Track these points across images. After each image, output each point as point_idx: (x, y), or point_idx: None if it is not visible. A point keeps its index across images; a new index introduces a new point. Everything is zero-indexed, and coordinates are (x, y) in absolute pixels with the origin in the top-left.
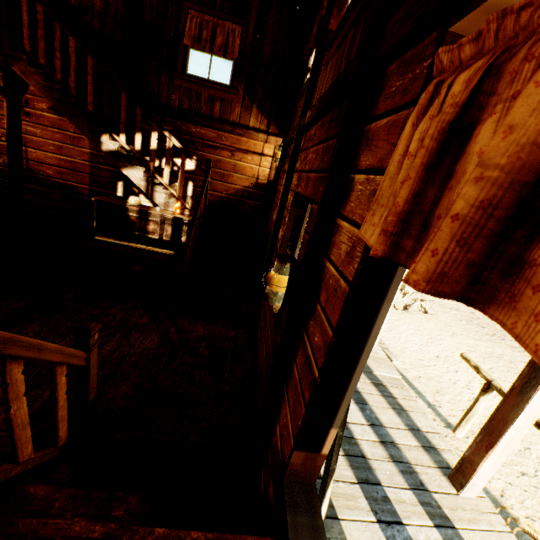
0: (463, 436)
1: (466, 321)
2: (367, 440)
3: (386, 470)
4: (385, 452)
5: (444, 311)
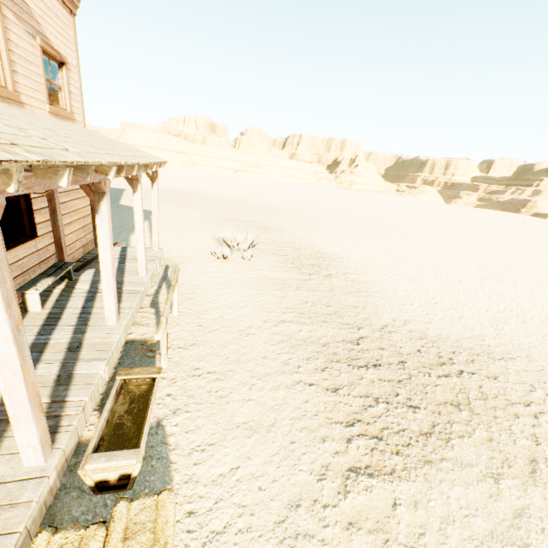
0: (178, 315)
1: (283, 261)
2: (72, 313)
3: (69, 321)
4: (78, 316)
5: (270, 257)
